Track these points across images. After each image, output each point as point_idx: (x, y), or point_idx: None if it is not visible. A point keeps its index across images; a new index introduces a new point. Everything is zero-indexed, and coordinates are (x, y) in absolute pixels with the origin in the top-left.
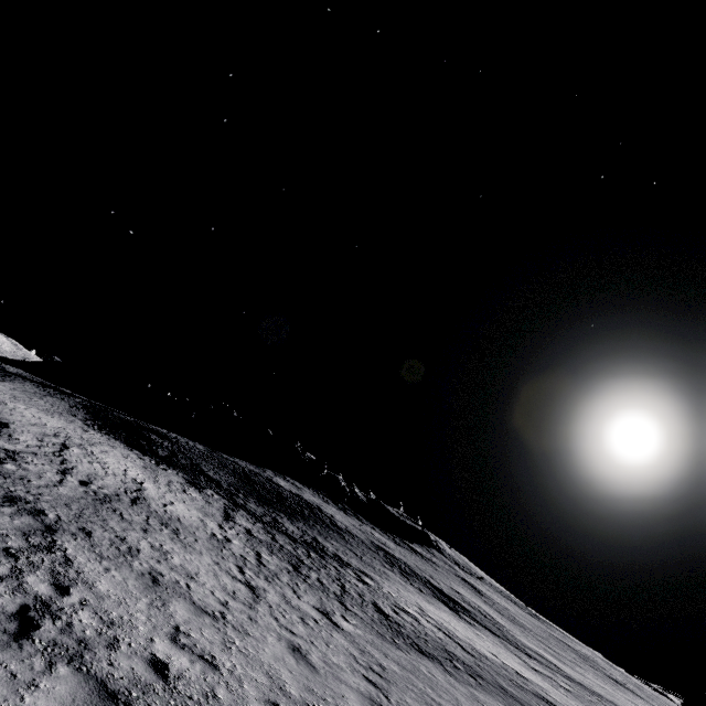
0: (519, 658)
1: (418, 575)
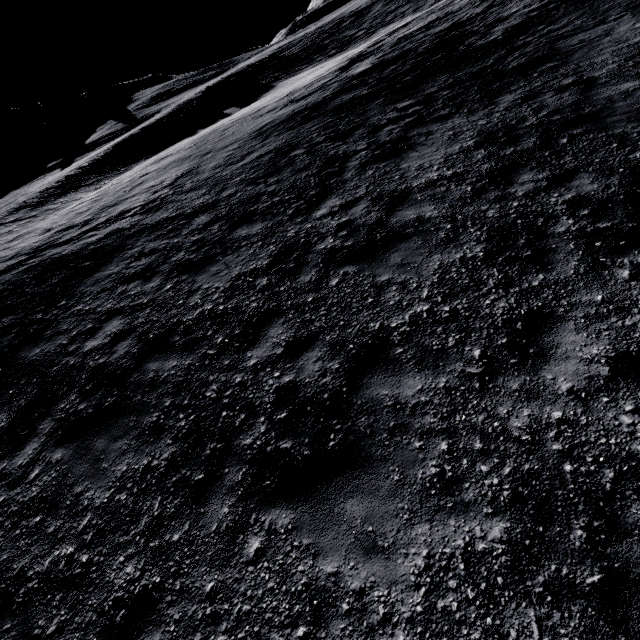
0: None
1: None
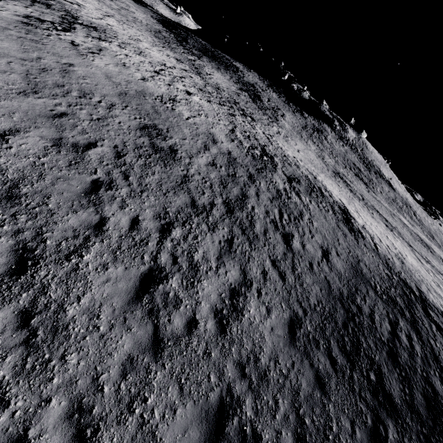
0: (238, 93)
1: (255, 92)
